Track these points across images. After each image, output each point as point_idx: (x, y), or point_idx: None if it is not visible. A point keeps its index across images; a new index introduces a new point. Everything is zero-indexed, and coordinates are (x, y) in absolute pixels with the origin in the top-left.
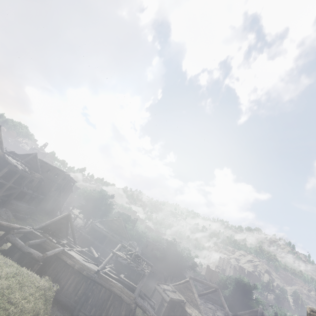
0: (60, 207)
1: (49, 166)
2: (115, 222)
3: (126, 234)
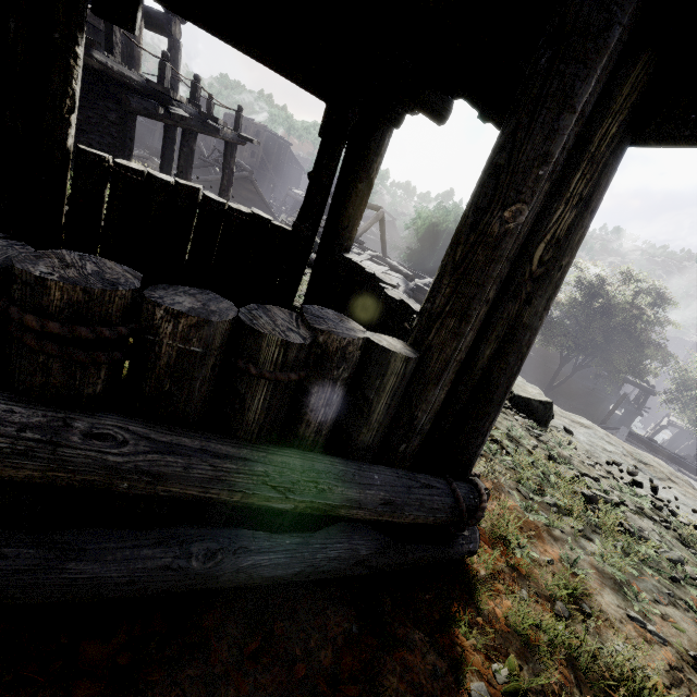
0: (281, 193)
1: None
2: None
3: None
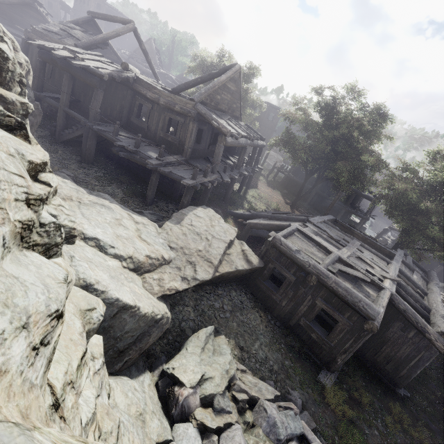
0: None
1: None
2: (146, 46)
3: (155, 58)
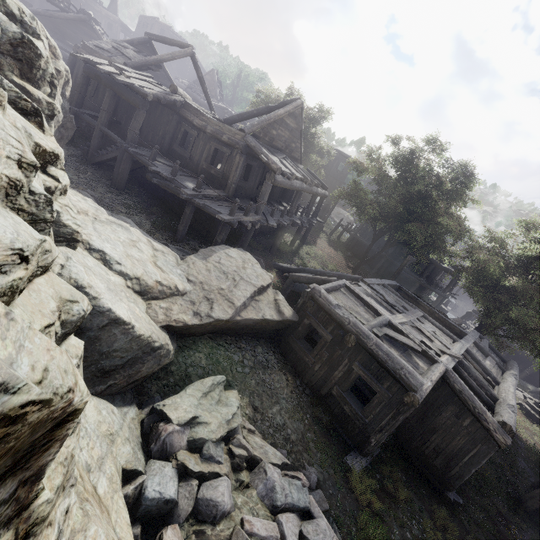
0: None
1: (148, 20)
2: (207, 77)
3: (216, 90)
